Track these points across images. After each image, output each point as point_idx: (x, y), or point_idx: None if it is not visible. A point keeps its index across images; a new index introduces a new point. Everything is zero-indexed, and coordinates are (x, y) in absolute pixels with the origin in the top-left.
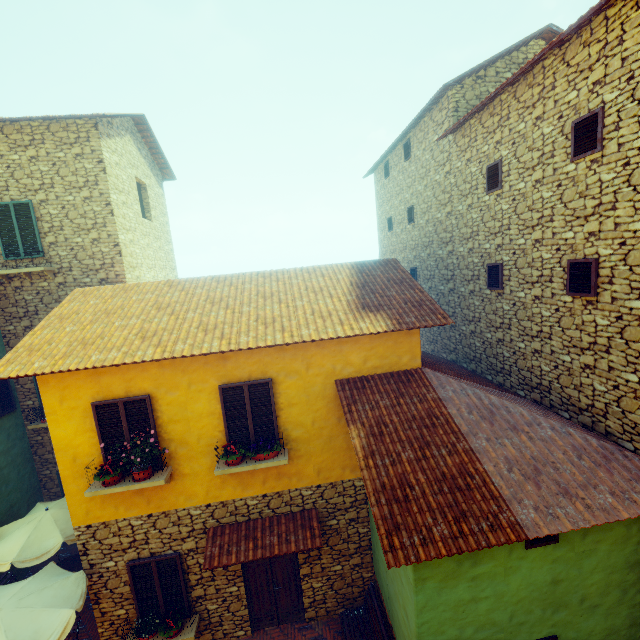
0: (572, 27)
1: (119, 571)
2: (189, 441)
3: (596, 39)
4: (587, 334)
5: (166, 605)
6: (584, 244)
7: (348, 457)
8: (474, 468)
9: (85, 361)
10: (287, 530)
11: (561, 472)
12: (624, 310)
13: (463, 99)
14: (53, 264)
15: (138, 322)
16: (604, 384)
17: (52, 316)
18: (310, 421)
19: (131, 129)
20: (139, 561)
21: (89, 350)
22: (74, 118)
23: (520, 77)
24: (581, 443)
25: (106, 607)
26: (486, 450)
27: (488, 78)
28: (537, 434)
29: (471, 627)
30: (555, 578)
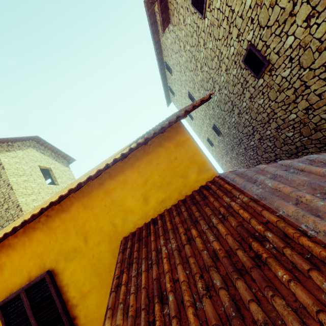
0: None
1: None
2: None
3: None
4: None
5: None
6: None
7: None
8: None
9: None
10: None
11: None
12: None
13: None
14: None
15: None
16: None
17: None
18: None
19: (34, 145)
20: None
21: None
22: None
23: None
24: None
25: None
26: None
27: None
28: None
29: None
30: None
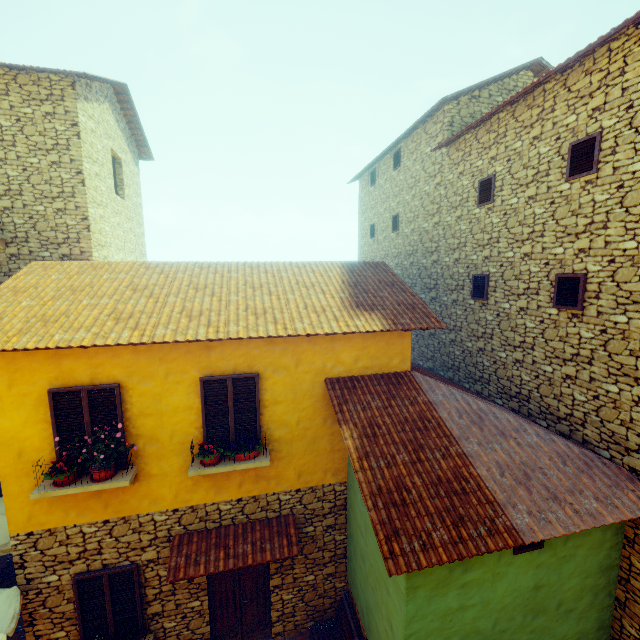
0: (580, 53)
1: (62, 586)
2: (160, 438)
3: (598, 68)
4: (570, 346)
5: (116, 624)
6: (573, 260)
7: (331, 460)
8: (468, 472)
9: (46, 340)
10: (262, 537)
11: (549, 477)
12: (609, 324)
13: (458, 115)
14: (6, 232)
15: (111, 302)
16: (584, 394)
17: (4, 288)
18: (295, 421)
19: (110, 97)
20: (88, 574)
21: (51, 328)
22: (48, 72)
23: (520, 98)
24: (564, 450)
25: (42, 629)
26: (478, 454)
27: (482, 99)
28: (524, 440)
29: (456, 637)
30: (537, 584)
